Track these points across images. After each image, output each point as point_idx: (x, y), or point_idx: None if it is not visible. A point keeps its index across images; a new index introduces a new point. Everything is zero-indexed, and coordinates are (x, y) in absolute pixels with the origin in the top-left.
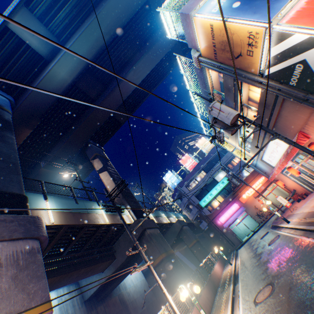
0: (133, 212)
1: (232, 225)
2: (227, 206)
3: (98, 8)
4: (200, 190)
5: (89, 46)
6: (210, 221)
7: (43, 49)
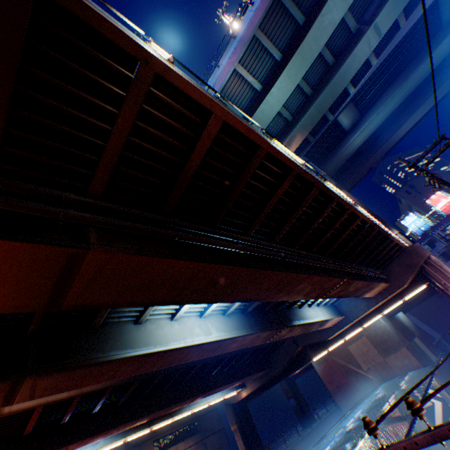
0: None
1: None
2: None
3: (399, 79)
4: None
5: (384, 114)
6: None
7: (348, 126)
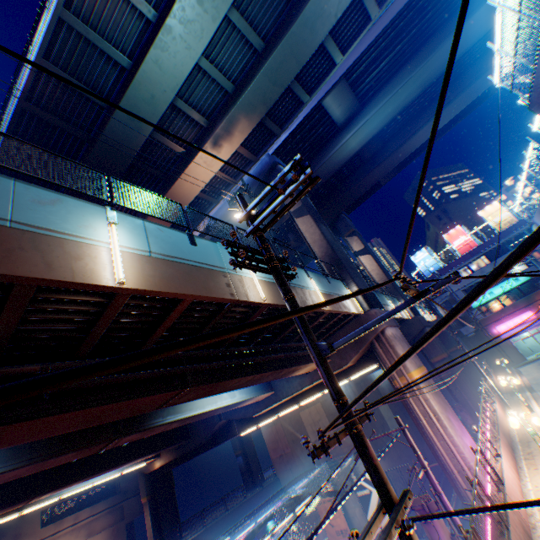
0: (408, 308)
1: (513, 338)
2: (514, 313)
3: (420, 55)
4: (473, 284)
5: (392, 108)
6: (480, 327)
7: (341, 118)
